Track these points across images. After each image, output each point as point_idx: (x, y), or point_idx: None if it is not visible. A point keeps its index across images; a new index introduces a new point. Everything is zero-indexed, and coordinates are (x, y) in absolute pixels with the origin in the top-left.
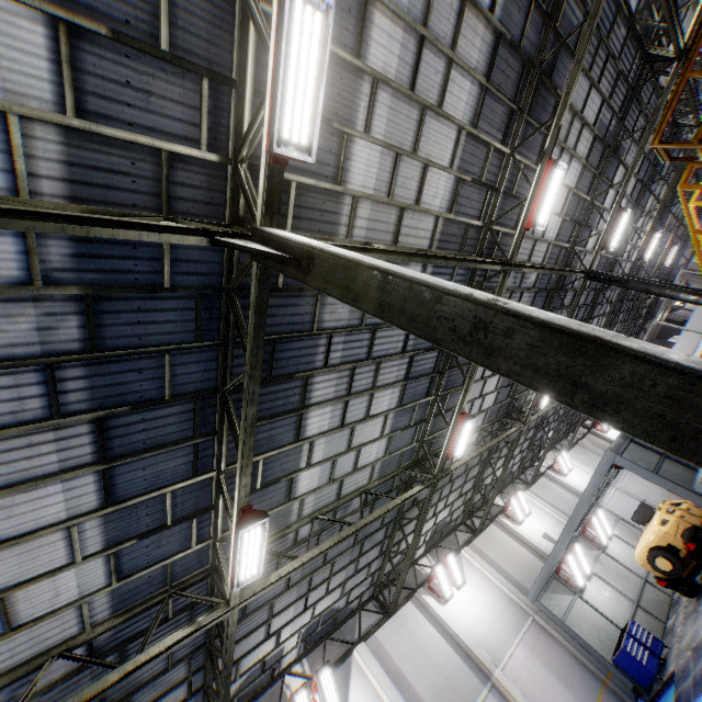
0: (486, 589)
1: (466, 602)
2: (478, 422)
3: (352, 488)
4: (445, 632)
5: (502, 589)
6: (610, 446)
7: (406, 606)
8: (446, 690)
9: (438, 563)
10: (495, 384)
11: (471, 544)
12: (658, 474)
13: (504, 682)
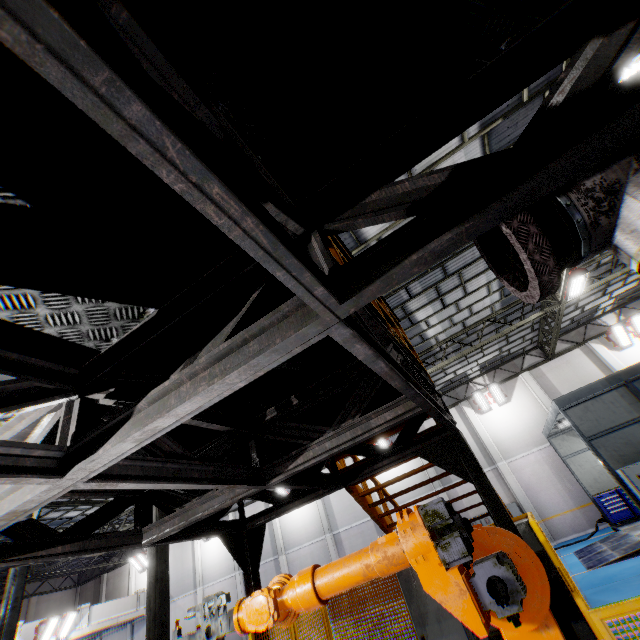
0: (528, 409)
1: (502, 416)
2: (483, 315)
3: None
4: (474, 431)
5: (546, 412)
6: (564, 396)
7: (450, 410)
8: None
9: (475, 391)
10: (485, 292)
11: (535, 369)
12: (594, 441)
13: (502, 470)
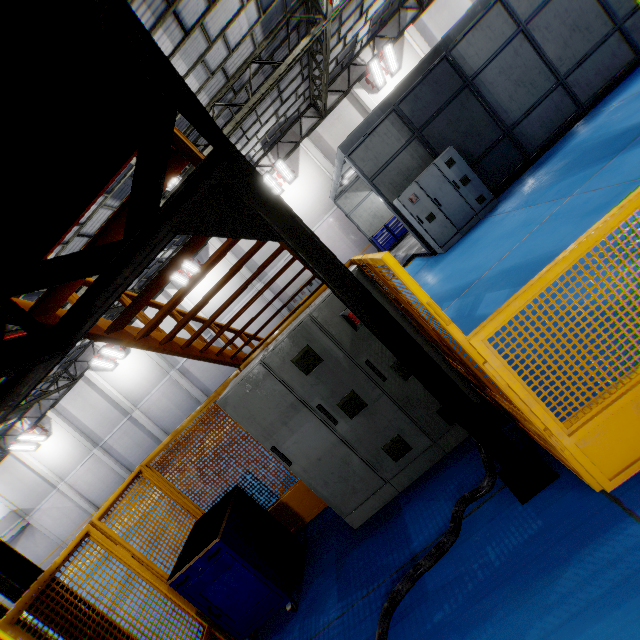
0: (315, 179)
1: (295, 194)
2: (245, 54)
3: (99, 224)
4: None
5: (329, 177)
6: (347, 139)
7: None
8: (268, 254)
9: (264, 175)
10: (236, 1)
11: (313, 133)
12: (376, 180)
13: None
